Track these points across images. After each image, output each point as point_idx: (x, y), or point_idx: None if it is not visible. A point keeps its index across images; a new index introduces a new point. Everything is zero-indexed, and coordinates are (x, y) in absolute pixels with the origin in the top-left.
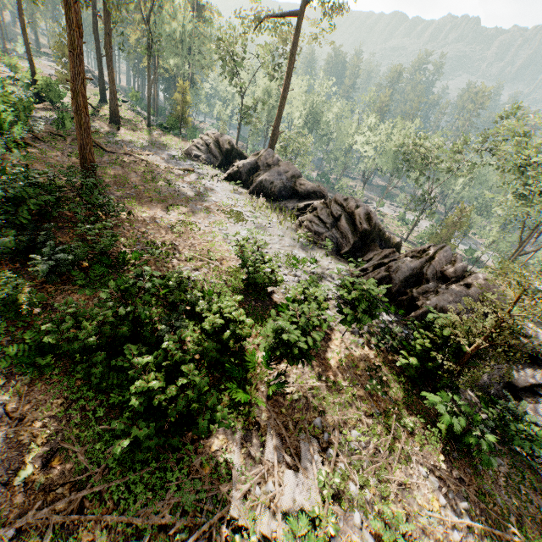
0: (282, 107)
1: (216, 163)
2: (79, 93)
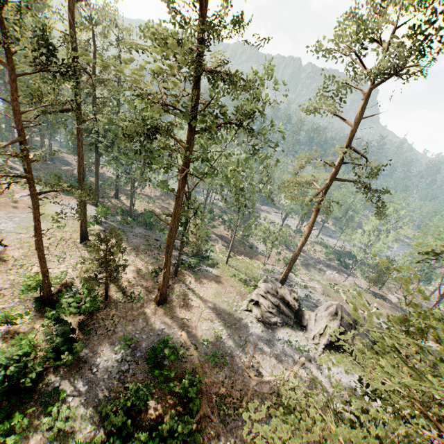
0: (306, 241)
1: (290, 322)
2: None
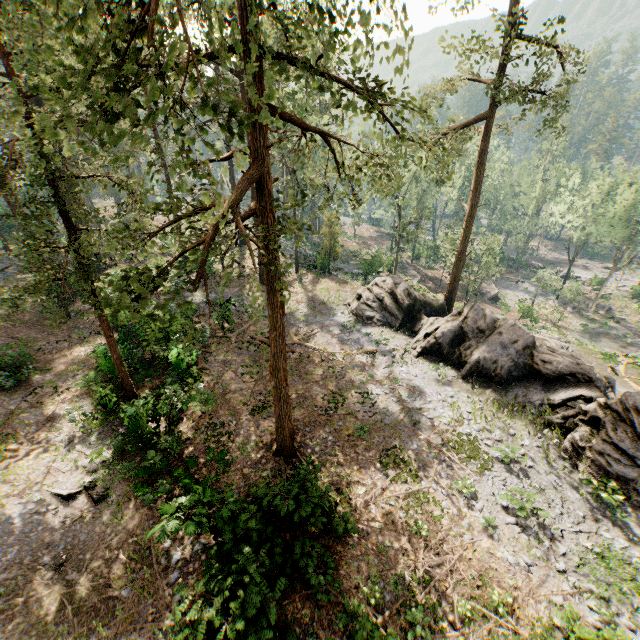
0: (469, 227)
1: (395, 324)
2: (280, 369)
